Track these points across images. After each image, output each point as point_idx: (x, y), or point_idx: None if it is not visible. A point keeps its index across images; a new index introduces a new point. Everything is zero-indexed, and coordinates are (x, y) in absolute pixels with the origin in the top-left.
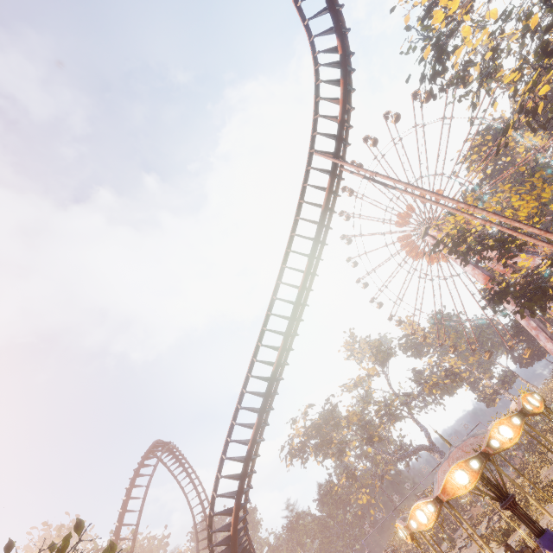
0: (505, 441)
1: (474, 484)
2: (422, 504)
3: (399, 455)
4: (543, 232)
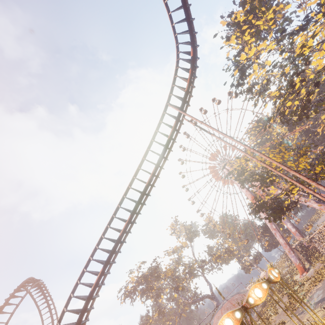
0: (257, 299)
1: None
2: None
3: (193, 300)
4: (289, 169)
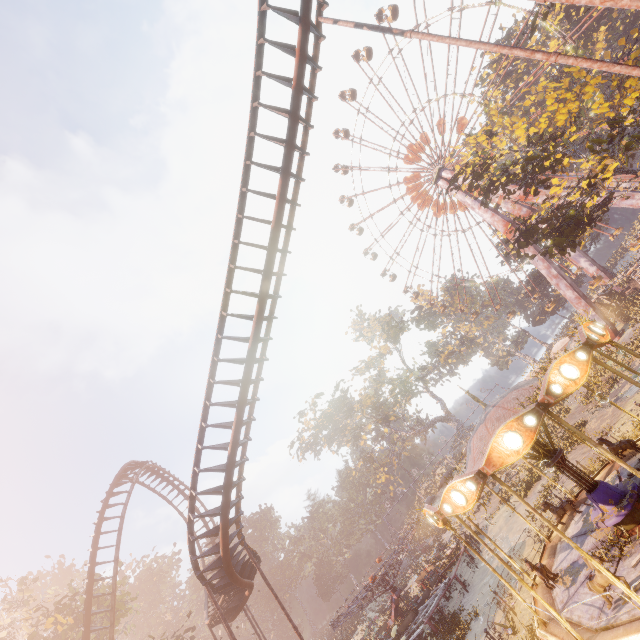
0: (569, 385)
1: (530, 446)
2: (459, 483)
3: (416, 430)
4: None
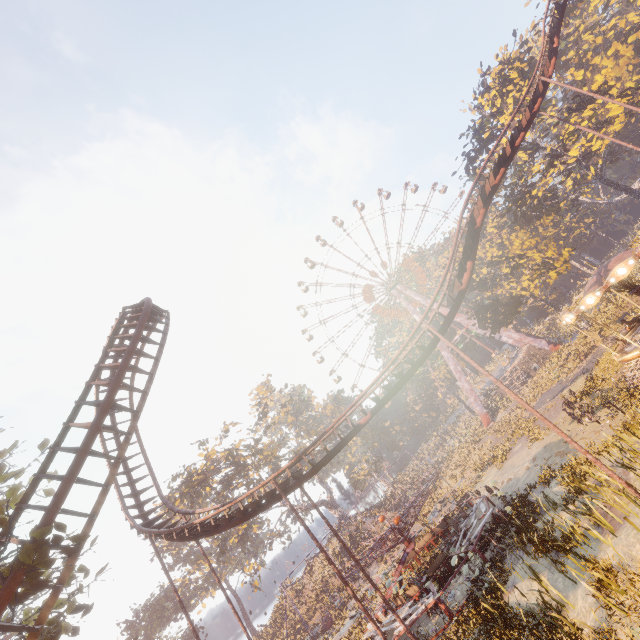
0: None
1: None
2: None
3: (307, 505)
4: None
